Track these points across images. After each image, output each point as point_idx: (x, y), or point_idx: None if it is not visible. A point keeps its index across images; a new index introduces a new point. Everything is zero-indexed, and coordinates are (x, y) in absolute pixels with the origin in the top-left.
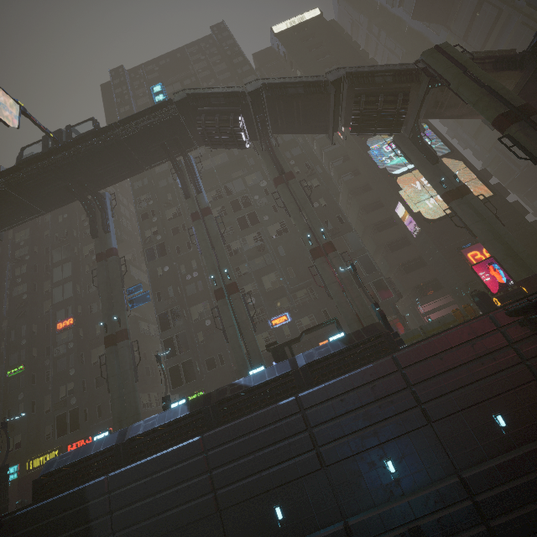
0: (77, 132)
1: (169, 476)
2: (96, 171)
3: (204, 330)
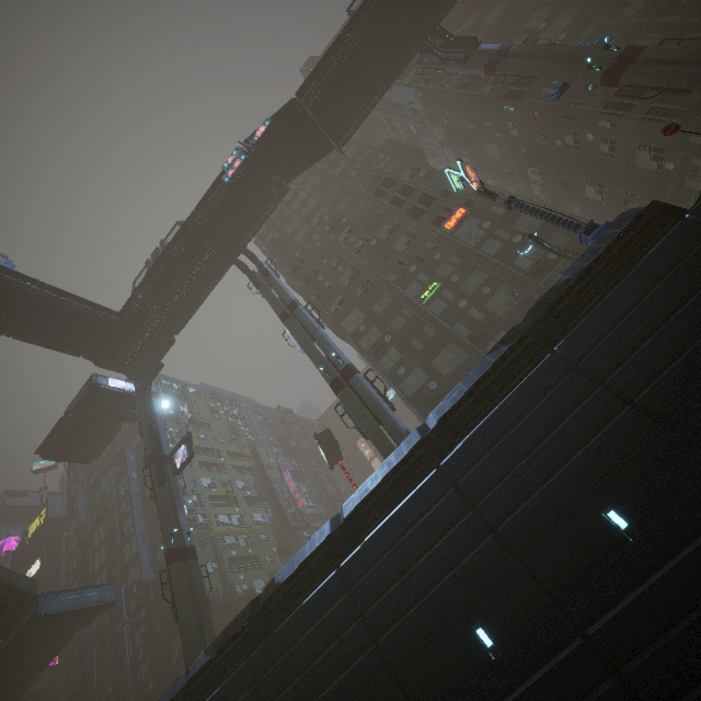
0: None
1: None
2: None
3: None
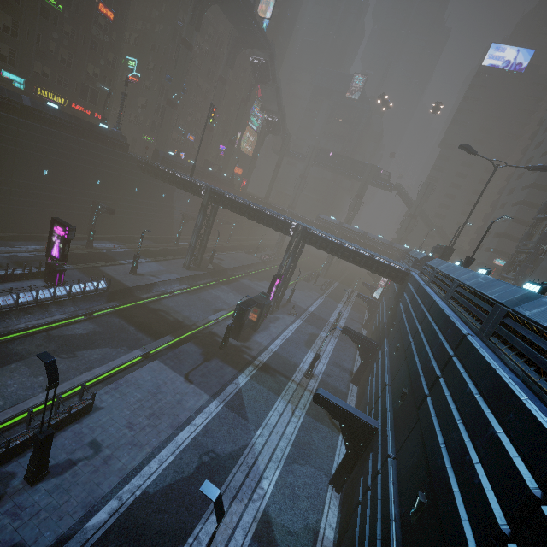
0: None
1: None
2: (229, 7)
3: None
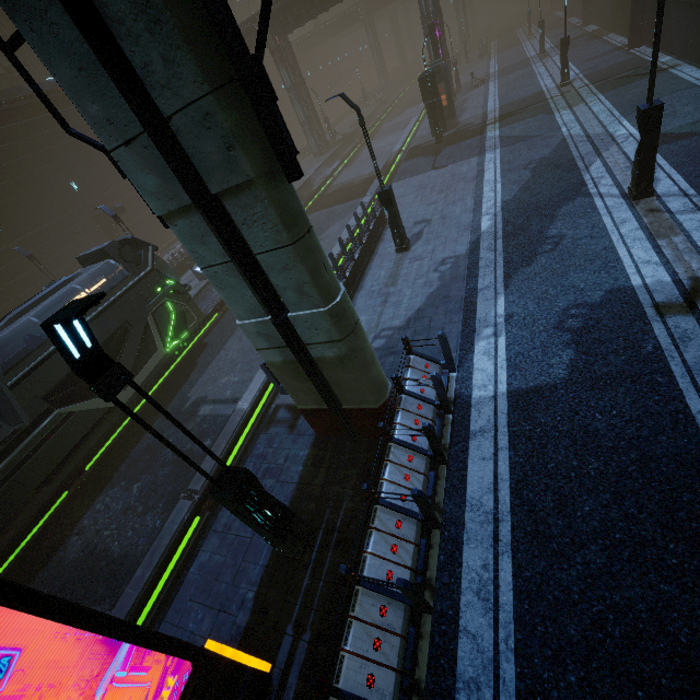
0: None
1: None
2: None
3: None
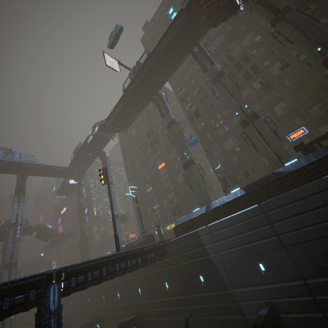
0: (141, 64)
1: (242, 226)
2: (154, 80)
3: (236, 154)
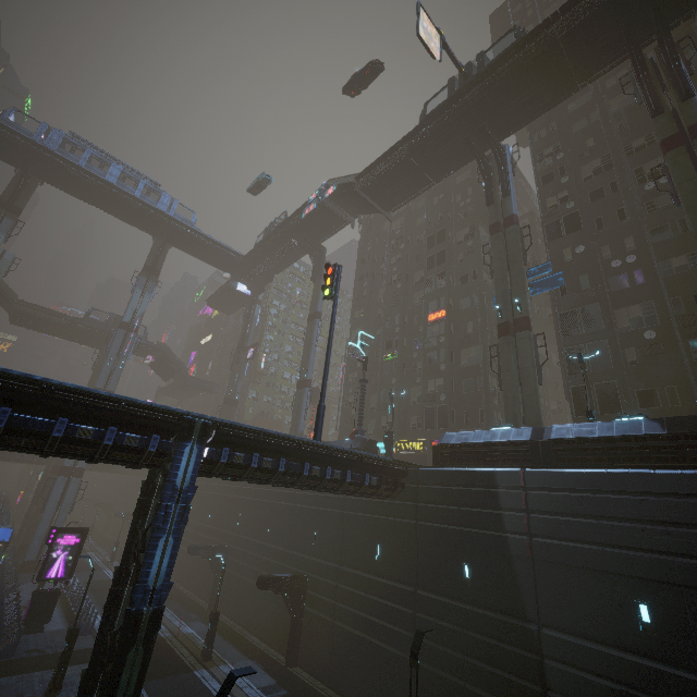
0: (486, 62)
1: (626, 504)
2: (505, 109)
3: (639, 345)
